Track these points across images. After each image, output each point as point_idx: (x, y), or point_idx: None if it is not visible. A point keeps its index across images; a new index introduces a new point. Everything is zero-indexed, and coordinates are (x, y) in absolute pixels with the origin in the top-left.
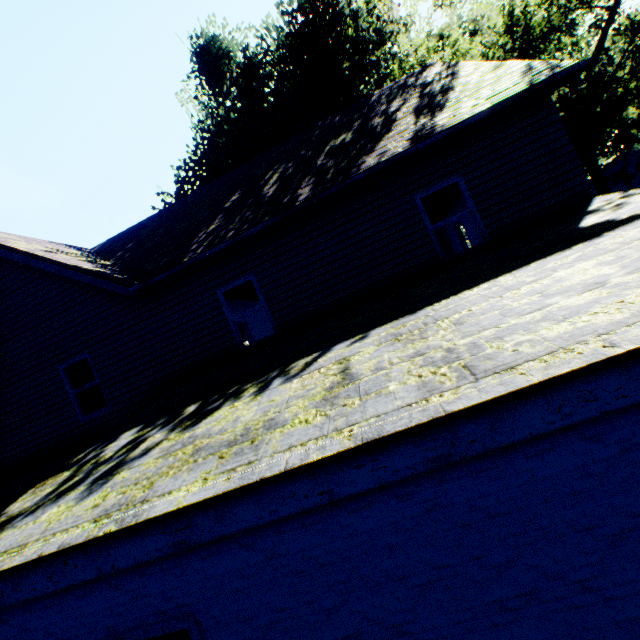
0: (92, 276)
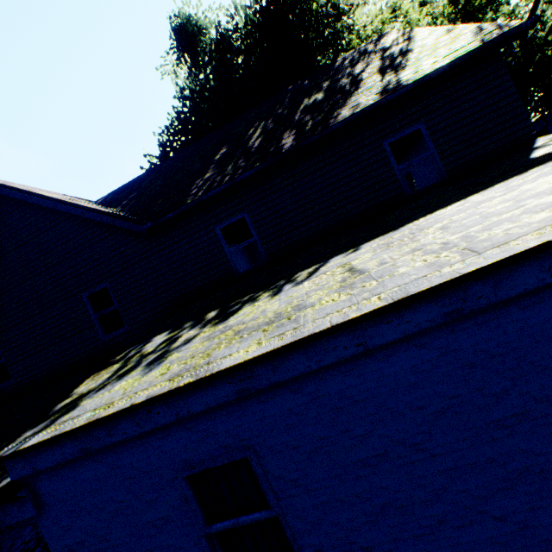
0: (111, 217)
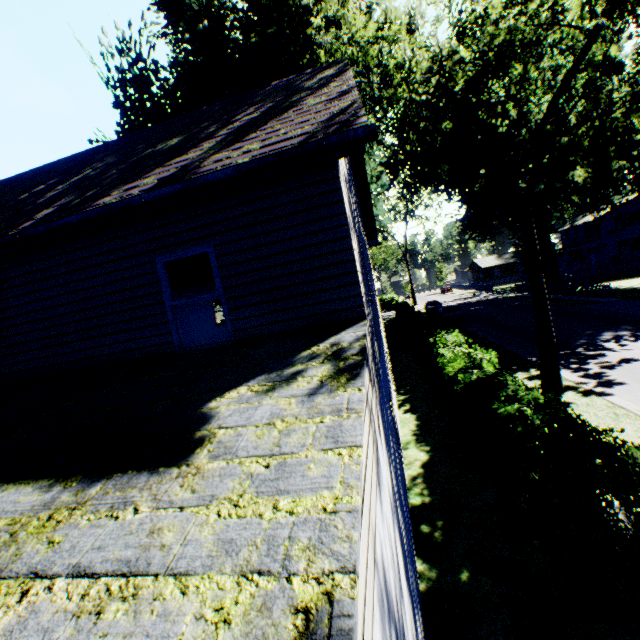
0: None
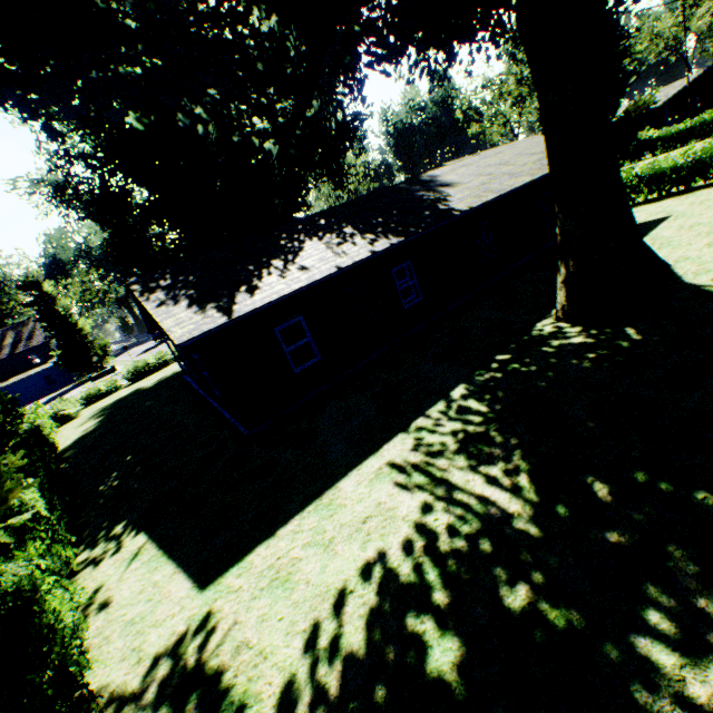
0: None
